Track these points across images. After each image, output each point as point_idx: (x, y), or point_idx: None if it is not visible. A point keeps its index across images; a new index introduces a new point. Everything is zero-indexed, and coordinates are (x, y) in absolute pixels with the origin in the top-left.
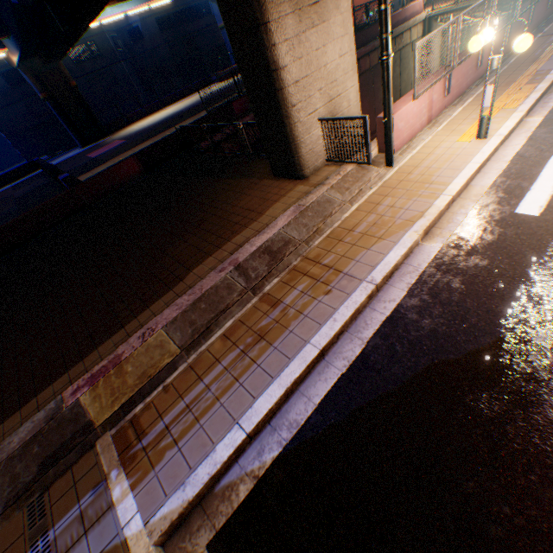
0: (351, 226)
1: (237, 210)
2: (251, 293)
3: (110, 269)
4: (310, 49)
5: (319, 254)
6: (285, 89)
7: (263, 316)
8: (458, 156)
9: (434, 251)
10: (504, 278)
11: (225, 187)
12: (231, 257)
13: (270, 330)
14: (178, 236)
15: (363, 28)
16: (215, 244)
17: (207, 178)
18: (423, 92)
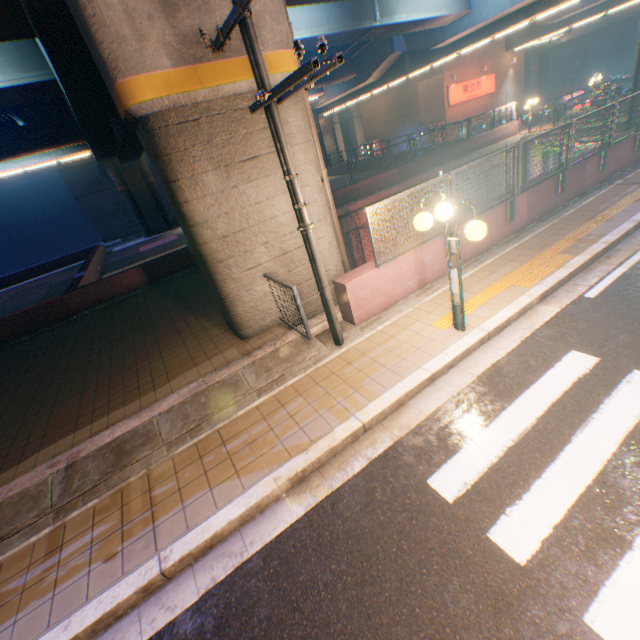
0: (230, 435)
1: (158, 365)
2: (53, 516)
3: (1, 413)
4: (246, 203)
5: (165, 472)
6: (208, 244)
7: (24, 569)
8: (416, 351)
9: (286, 521)
10: (324, 634)
11: (182, 325)
12: (81, 443)
13: (4, 604)
14: (86, 385)
15: (437, 149)
16: (96, 412)
17: (182, 307)
18: (395, 257)
